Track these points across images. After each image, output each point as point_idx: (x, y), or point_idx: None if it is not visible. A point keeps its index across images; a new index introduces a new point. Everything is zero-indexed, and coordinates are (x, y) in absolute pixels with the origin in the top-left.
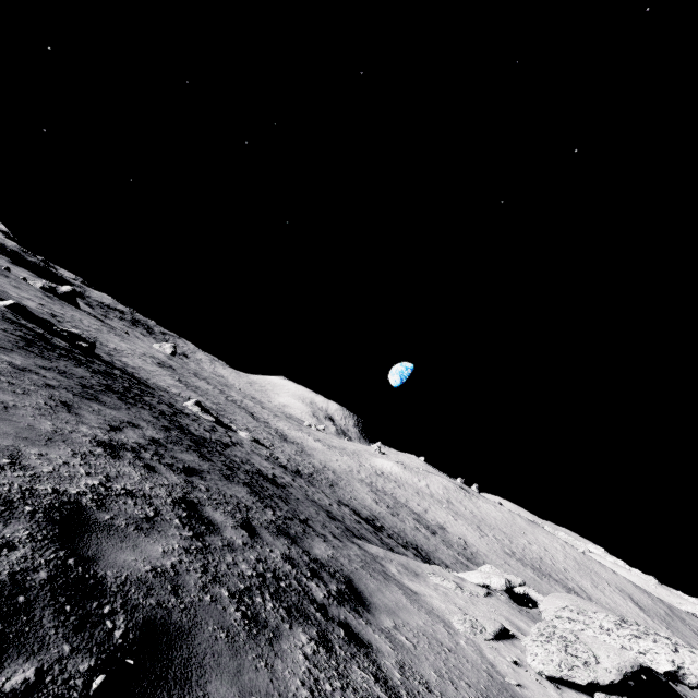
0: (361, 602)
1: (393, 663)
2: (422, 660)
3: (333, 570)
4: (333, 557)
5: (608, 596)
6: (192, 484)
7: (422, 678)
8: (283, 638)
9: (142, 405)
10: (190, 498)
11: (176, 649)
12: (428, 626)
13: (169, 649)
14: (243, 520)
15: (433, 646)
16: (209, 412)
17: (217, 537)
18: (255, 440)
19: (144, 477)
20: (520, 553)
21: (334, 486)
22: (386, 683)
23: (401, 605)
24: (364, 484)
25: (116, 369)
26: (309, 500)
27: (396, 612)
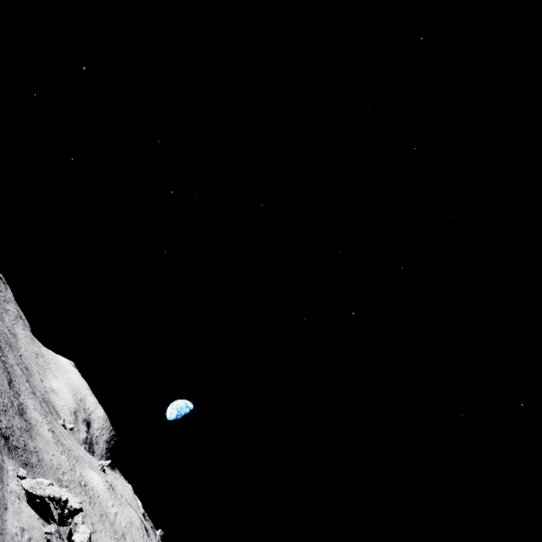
0: None
1: None
2: None
3: None
4: None
5: None
6: None
7: None
8: None
9: None
10: None
11: None
12: None
13: None
14: None
15: None
16: None
17: None
18: None
19: None
20: None
21: (27, 466)
22: None
23: None
24: (59, 484)
25: None
26: None
27: None
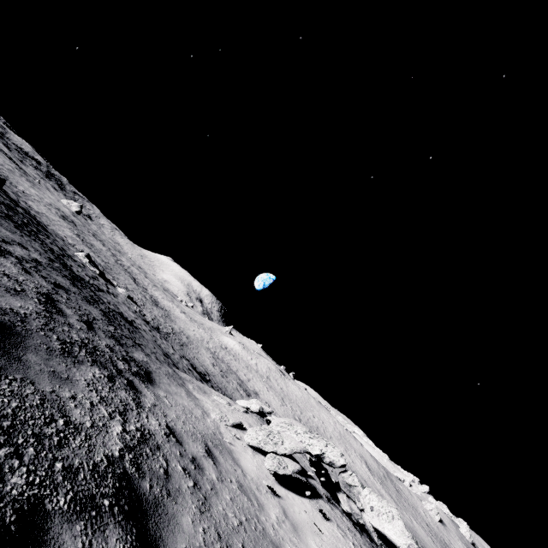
0: (150, 381)
1: (150, 402)
2: (172, 410)
3: (140, 365)
4: (146, 362)
5: (352, 458)
6: (57, 292)
7: (165, 413)
8: (83, 365)
9: (35, 238)
10: (51, 296)
11: (14, 337)
12: (190, 406)
13: (10, 335)
14: (87, 321)
15: (185, 411)
16: (97, 266)
17: (63, 318)
18: (130, 297)
19: (21, 273)
20: (305, 421)
21: (183, 346)
22: (139, 403)
23: (179, 394)
24: (209, 352)
25: (19, 207)
26: (154, 342)
27: (172, 394)
